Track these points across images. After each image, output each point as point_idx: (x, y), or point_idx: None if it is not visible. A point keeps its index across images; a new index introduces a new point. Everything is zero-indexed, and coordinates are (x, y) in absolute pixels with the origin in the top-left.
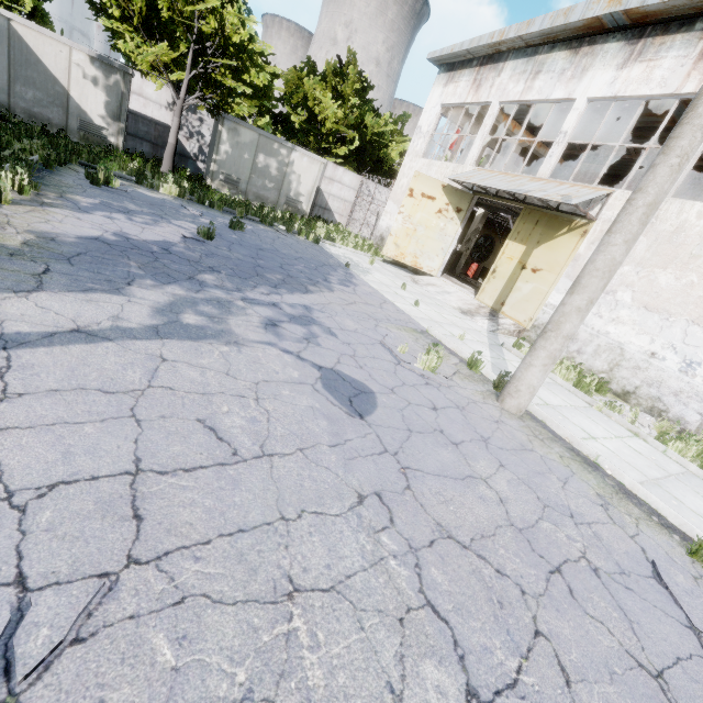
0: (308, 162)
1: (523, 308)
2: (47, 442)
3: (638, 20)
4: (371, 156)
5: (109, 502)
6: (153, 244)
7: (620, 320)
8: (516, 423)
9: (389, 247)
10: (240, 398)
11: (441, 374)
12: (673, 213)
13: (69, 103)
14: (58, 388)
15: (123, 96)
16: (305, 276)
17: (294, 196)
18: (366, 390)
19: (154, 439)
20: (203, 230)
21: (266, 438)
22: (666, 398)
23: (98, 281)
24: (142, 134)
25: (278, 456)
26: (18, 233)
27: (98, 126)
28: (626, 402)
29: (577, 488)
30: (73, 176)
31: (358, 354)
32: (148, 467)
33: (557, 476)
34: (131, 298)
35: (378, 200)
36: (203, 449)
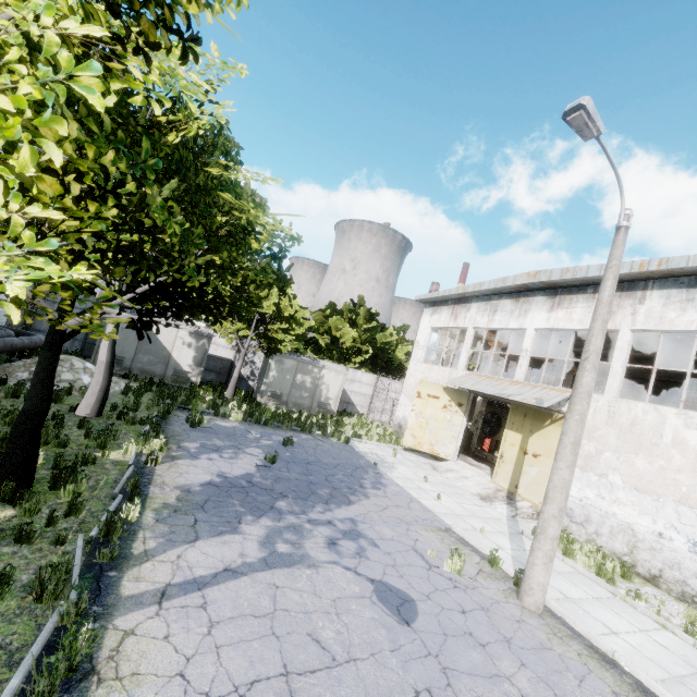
0: (334, 374)
1: (535, 490)
2: (240, 654)
3: (551, 285)
4: (382, 358)
5: (280, 693)
6: (241, 479)
7: (620, 501)
8: (536, 621)
9: (407, 438)
10: (327, 614)
11: (466, 574)
12: (625, 410)
13: (170, 360)
14: (232, 615)
15: (206, 351)
16: (345, 485)
17: (325, 400)
18: (408, 598)
19: (289, 650)
20: (270, 457)
21: (349, 646)
22: (690, 581)
23: (223, 524)
24: (211, 367)
25: (359, 660)
26: (171, 490)
27: (186, 372)
28: (658, 587)
29: (592, 685)
30: (178, 422)
31: (398, 563)
32: (291, 670)
33: (574, 673)
34: (244, 535)
35: (392, 391)
36: (316, 656)
